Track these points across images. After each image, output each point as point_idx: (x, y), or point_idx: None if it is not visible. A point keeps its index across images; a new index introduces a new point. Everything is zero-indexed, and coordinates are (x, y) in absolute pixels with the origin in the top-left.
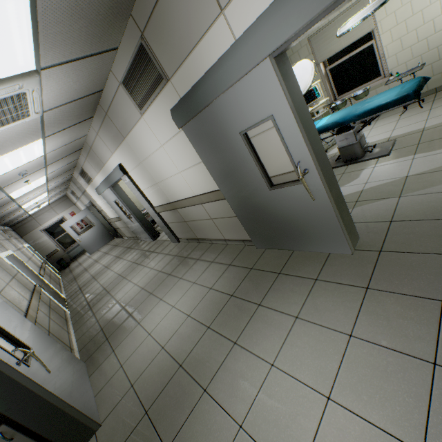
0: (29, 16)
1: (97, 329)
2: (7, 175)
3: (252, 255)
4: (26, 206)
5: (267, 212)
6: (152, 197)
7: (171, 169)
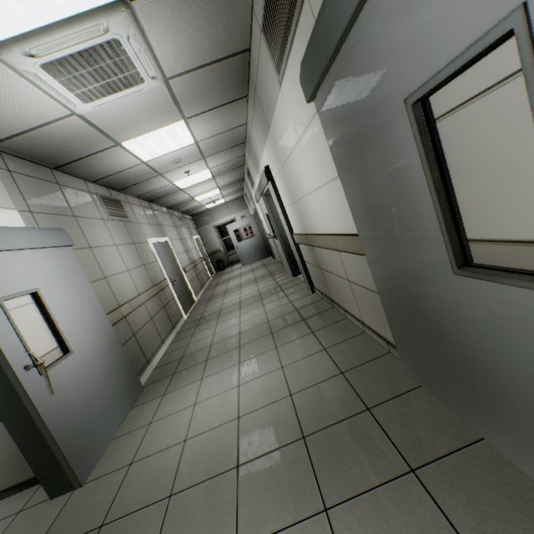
0: None
1: (179, 354)
2: (161, 161)
3: (387, 380)
4: (200, 199)
5: (438, 320)
6: (293, 219)
7: (308, 182)
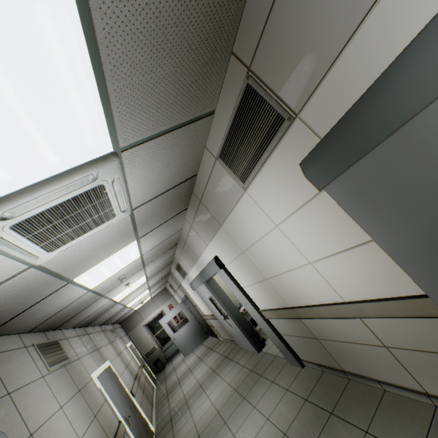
0: (84, 48)
1: None
2: (106, 282)
3: None
4: (131, 304)
5: None
6: (258, 296)
7: (292, 259)
